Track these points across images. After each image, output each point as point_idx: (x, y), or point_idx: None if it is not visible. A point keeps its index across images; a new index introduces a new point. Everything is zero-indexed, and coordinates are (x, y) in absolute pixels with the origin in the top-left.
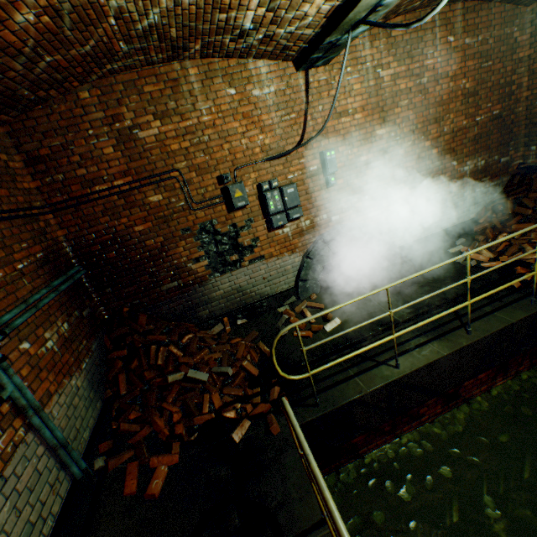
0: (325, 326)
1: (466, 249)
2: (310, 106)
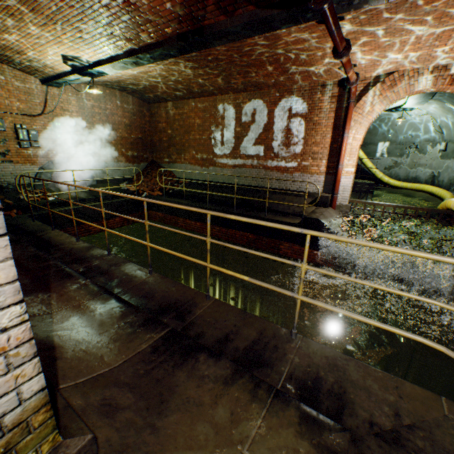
0: (49, 198)
1: (126, 184)
2: (49, 101)
